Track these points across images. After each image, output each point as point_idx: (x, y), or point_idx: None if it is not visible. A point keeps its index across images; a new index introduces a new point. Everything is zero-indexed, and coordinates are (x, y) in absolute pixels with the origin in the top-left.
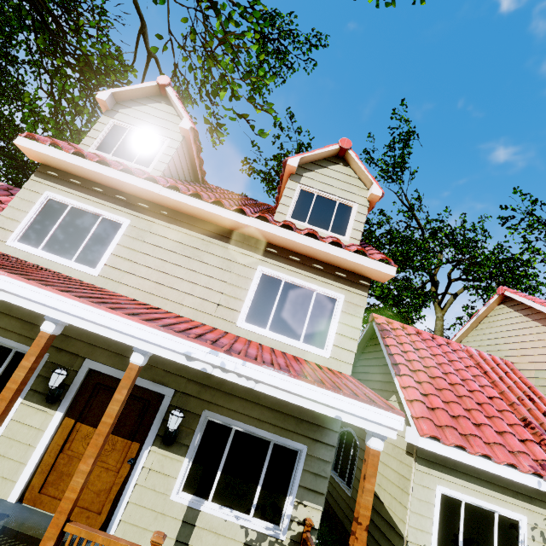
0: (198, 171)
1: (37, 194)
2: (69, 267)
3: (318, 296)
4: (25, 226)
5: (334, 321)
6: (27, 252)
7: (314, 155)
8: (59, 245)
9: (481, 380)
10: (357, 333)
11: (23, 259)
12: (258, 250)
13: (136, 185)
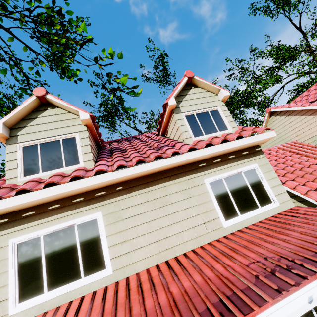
0: (99, 142)
1: (3, 249)
2: (84, 285)
3: (245, 174)
4: (14, 285)
5: (264, 182)
6: (37, 305)
7: (178, 91)
8: (59, 275)
9: (303, 158)
10: (278, 179)
11: (39, 314)
12: (195, 170)
13: (91, 185)
